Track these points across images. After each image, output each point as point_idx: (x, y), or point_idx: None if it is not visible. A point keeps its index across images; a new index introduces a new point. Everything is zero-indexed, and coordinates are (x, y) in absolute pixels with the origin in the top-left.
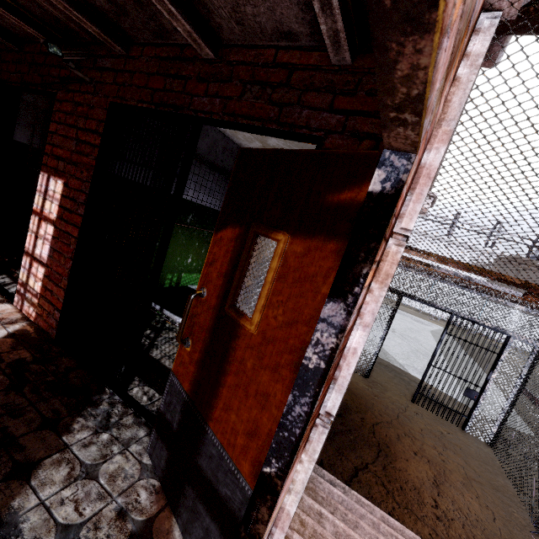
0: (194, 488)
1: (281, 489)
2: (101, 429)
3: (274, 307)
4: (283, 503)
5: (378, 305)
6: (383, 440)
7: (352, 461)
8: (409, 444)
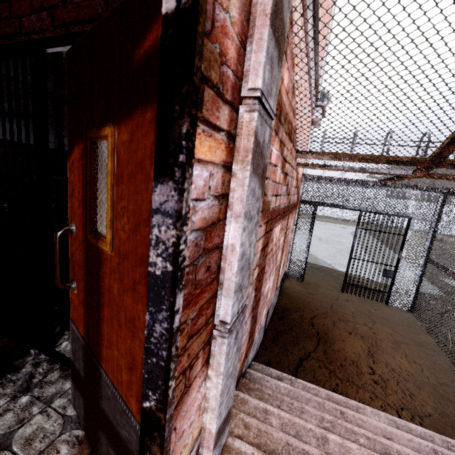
0: (105, 434)
1: (165, 423)
2: (20, 392)
3: (120, 217)
4: (203, 423)
5: (245, 188)
6: (321, 329)
7: (296, 353)
8: (344, 327)
